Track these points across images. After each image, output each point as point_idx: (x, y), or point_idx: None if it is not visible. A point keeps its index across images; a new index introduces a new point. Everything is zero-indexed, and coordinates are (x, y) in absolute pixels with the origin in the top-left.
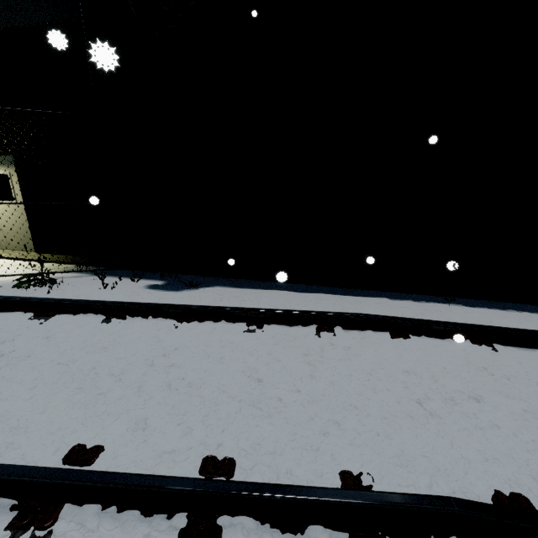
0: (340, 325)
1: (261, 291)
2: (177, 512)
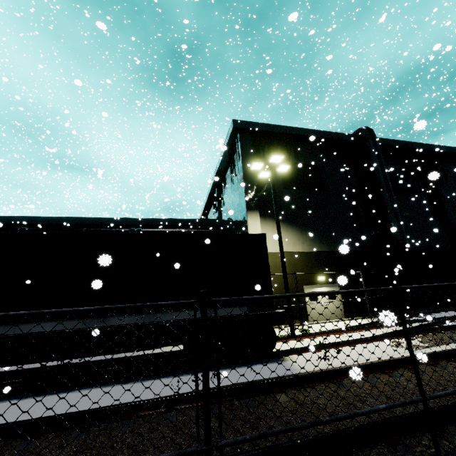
0: None
1: None
2: None
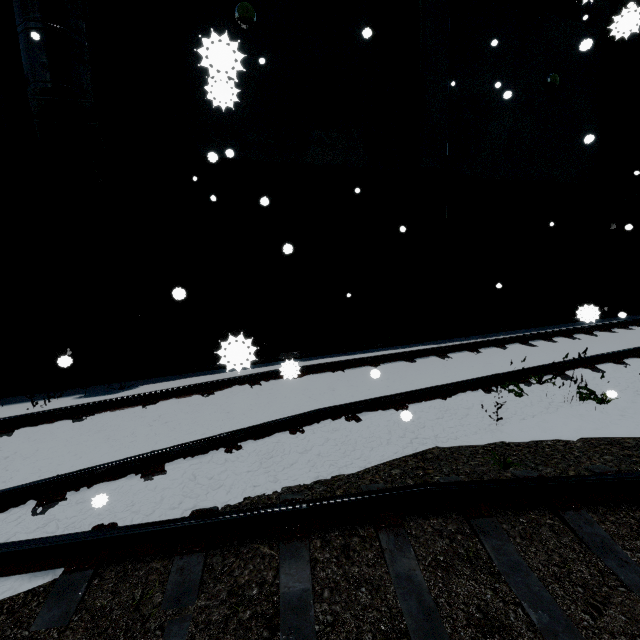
0: (263, 380)
1: (194, 377)
2: (220, 448)
